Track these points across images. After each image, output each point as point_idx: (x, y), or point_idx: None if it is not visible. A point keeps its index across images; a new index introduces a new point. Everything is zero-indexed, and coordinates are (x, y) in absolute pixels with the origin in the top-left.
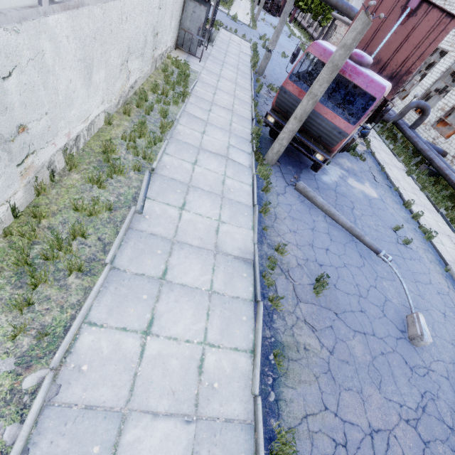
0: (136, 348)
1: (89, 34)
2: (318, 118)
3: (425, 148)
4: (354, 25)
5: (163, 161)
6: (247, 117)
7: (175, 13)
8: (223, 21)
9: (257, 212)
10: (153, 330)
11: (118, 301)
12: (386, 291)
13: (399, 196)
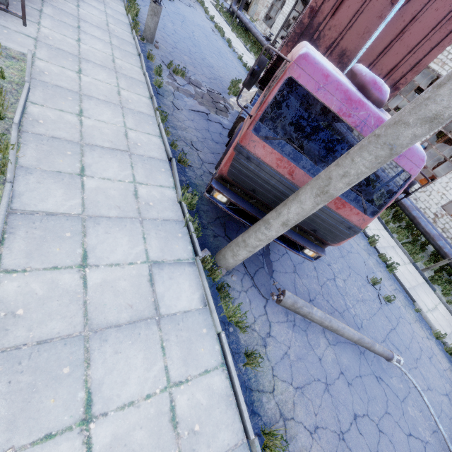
0: None
1: None
2: None
3: (344, 132)
4: None
5: None
6: (159, 156)
7: None
8: None
9: None
10: None
11: None
12: (417, 425)
13: None
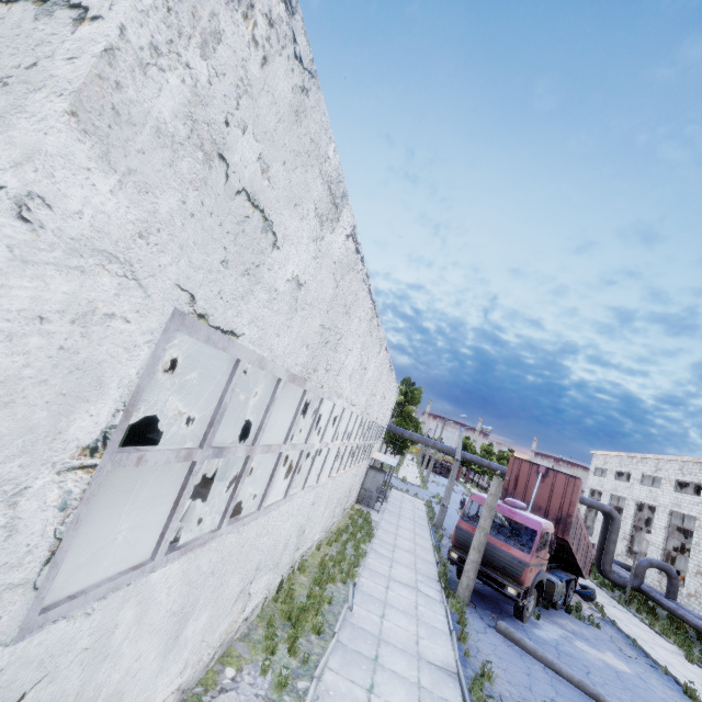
0: (364, 697)
1: (333, 489)
2: (496, 549)
3: (700, 624)
4: (492, 483)
5: (361, 580)
6: (431, 561)
7: (361, 478)
8: (393, 483)
9: (454, 636)
10: (375, 691)
11: (345, 662)
12: None
13: (675, 682)
